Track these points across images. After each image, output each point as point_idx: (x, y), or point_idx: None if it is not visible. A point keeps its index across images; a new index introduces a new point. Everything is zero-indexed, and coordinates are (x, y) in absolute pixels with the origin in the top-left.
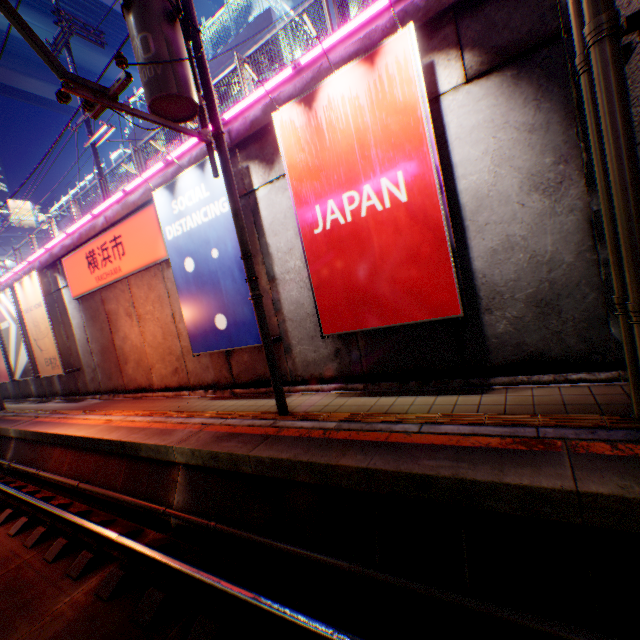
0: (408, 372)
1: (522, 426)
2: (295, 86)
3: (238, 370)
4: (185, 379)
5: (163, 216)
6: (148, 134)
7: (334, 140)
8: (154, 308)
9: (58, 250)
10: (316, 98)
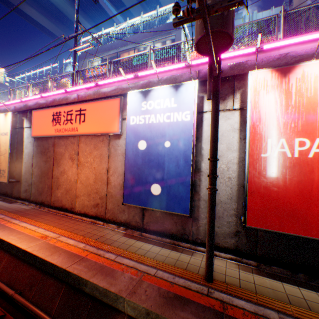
0: (295, 264)
1: None
2: (262, 59)
3: (148, 220)
4: (102, 212)
5: (131, 108)
6: (92, 57)
7: (299, 101)
8: (93, 160)
9: (32, 104)
10: (291, 71)
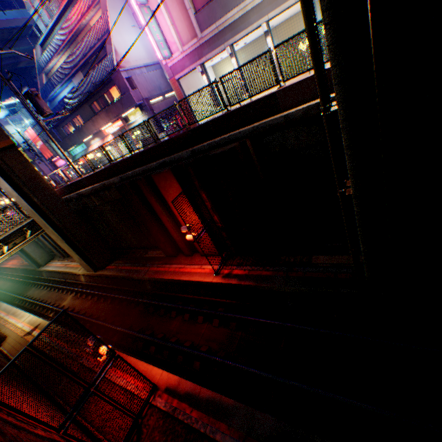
0: None
1: None
2: None
3: None
4: None
5: None
6: None
7: None
8: None
9: None
10: None
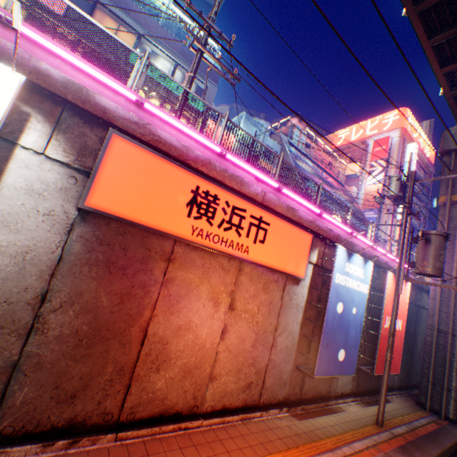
0: (367, 390)
1: (425, 416)
2: (381, 259)
3: (307, 387)
4: (254, 396)
5: (338, 263)
6: None
7: None
8: (258, 309)
9: (118, 109)
10: None
